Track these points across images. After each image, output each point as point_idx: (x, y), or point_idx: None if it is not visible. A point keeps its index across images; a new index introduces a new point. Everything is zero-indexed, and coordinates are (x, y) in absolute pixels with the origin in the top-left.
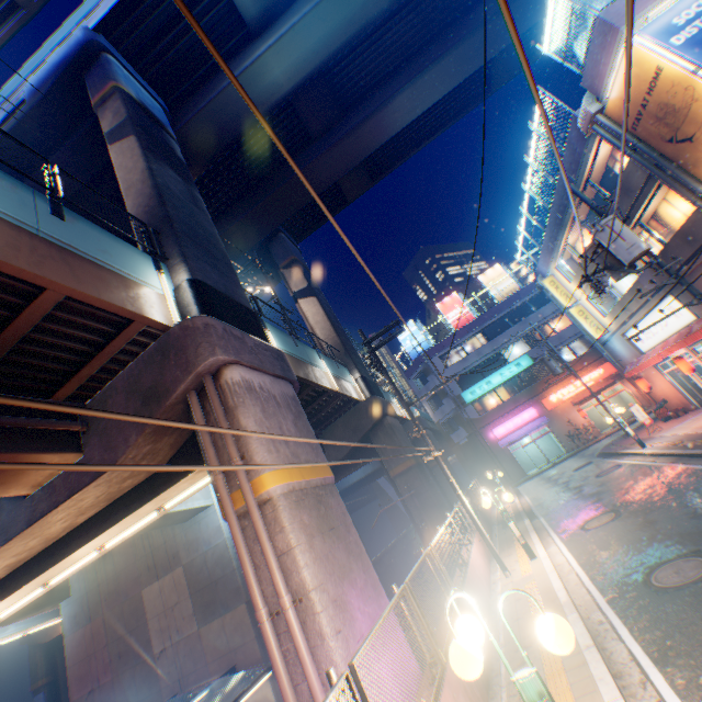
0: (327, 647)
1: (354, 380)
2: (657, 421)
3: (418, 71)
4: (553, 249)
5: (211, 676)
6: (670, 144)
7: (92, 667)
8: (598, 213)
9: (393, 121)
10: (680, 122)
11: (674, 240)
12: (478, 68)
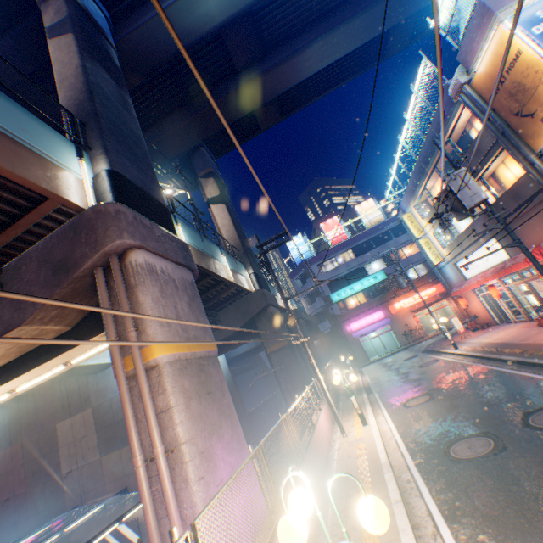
0: (190, 490)
1: (248, 275)
2: (468, 330)
3: (330, 28)
4: (414, 191)
5: (107, 493)
6: (516, 117)
7: (9, 481)
8: (453, 165)
9: (305, 67)
10: (527, 99)
11: (504, 196)
12: (378, 34)
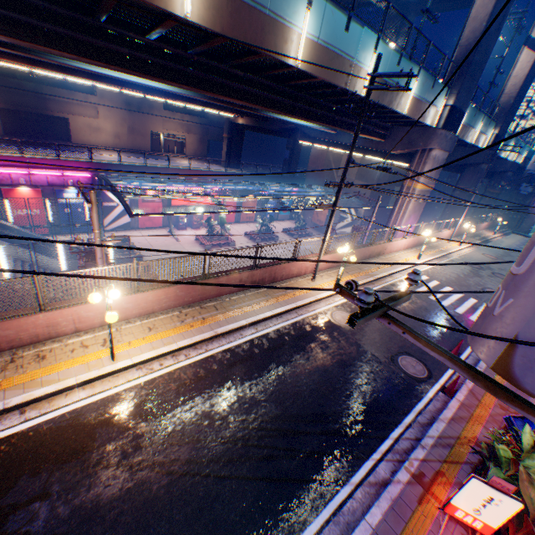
0: (402, 220)
1: (490, 134)
2: None
3: None
4: None
5: (349, 194)
6: None
7: (317, 163)
8: None
9: None
10: None
11: None
12: None
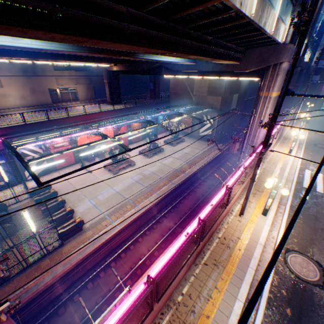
0: (263, 123)
1: None
2: None
3: None
4: None
5: (205, 107)
6: None
7: (176, 88)
8: None
9: None
10: None
11: None
12: None
